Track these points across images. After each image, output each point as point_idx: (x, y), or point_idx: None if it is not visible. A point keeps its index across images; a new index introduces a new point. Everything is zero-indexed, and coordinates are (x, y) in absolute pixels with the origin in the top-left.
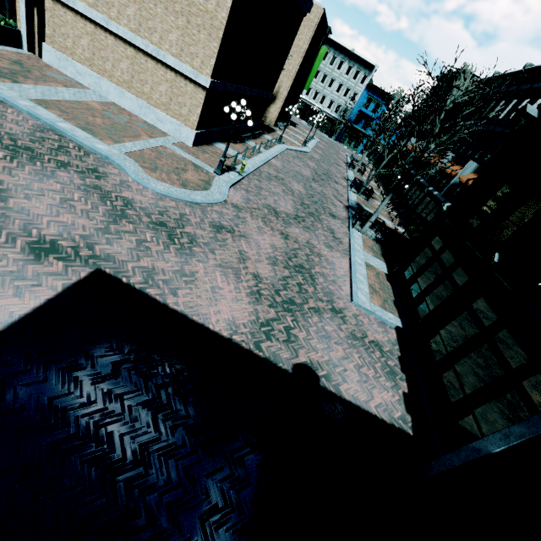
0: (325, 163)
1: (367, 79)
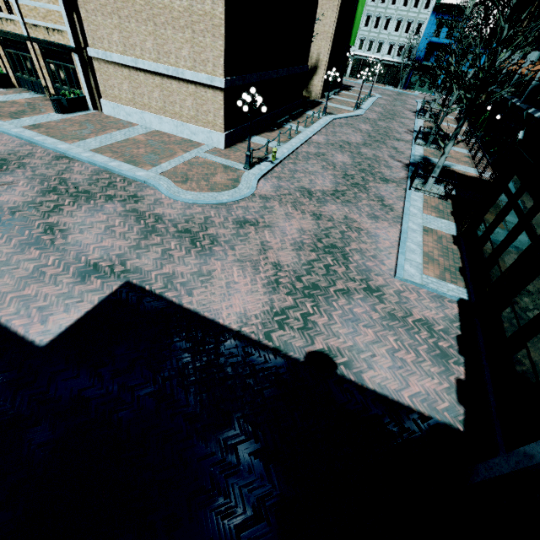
0: (383, 121)
1: (432, 1)
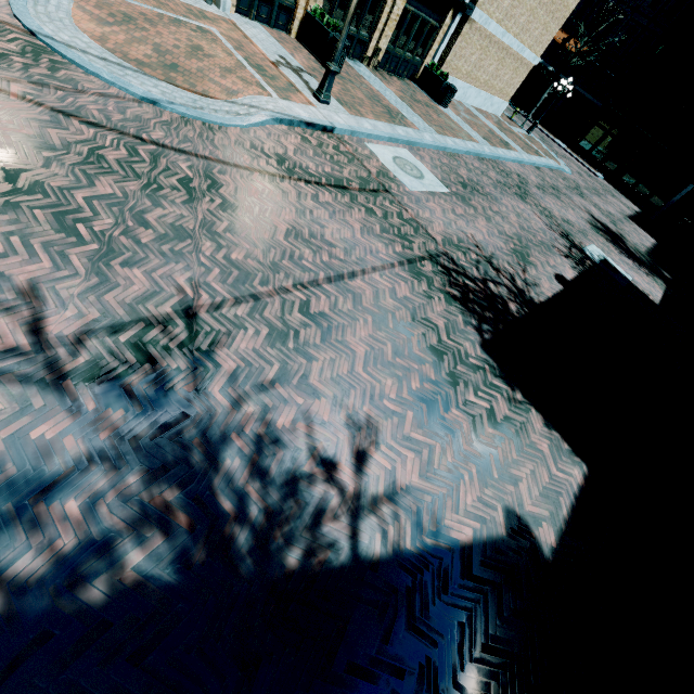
0: None
1: None
